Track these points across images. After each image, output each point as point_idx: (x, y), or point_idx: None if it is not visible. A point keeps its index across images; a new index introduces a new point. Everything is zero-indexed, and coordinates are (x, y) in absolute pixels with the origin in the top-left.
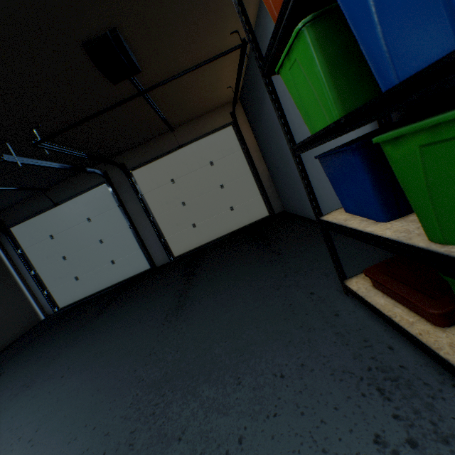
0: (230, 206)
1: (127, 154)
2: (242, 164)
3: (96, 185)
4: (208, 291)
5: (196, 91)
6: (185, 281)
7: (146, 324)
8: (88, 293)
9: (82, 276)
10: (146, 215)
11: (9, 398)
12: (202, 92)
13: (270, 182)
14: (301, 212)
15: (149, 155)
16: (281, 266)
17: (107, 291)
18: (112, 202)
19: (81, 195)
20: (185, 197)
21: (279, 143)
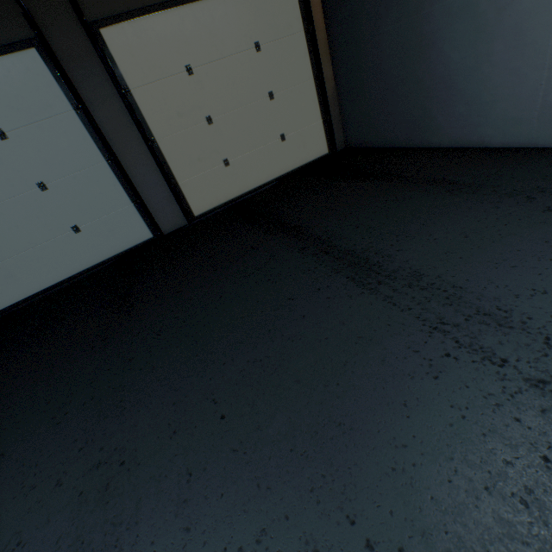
0: (281, 134)
1: None
2: (302, 60)
3: (6, 47)
4: (387, 237)
5: None
6: (294, 237)
7: (319, 297)
8: (27, 292)
9: (4, 262)
10: (142, 134)
11: (88, 502)
12: None
13: (335, 100)
14: (405, 142)
15: None
16: (491, 191)
17: (78, 283)
18: (58, 99)
19: None
20: (211, 107)
21: (416, 12)
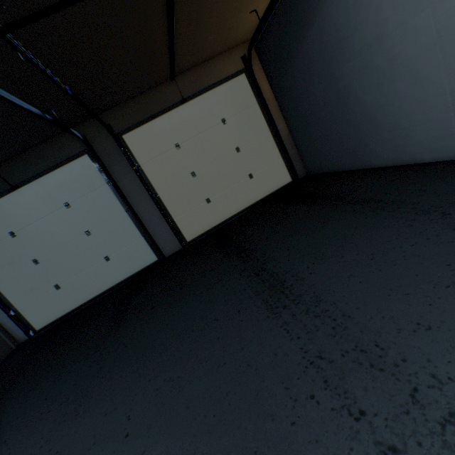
0: (249, 173)
1: (113, 112)
2: (259, 121)
3: (72, 157)
4: (307, 259)
5: (222, 4)
6: (241, 259)
7: (235, 320)
8: (76, 304)
9: (64, 283)
10: (147, 191)
11: None
12: (226, 9)
13: (291, 142)
14: (349, 165)
15: (143, 113)
16: (410, 208)
17: (105, 297)
18: (98, 179)
19: (51, 171)
20: (194, 165)
21: (330, 75)
